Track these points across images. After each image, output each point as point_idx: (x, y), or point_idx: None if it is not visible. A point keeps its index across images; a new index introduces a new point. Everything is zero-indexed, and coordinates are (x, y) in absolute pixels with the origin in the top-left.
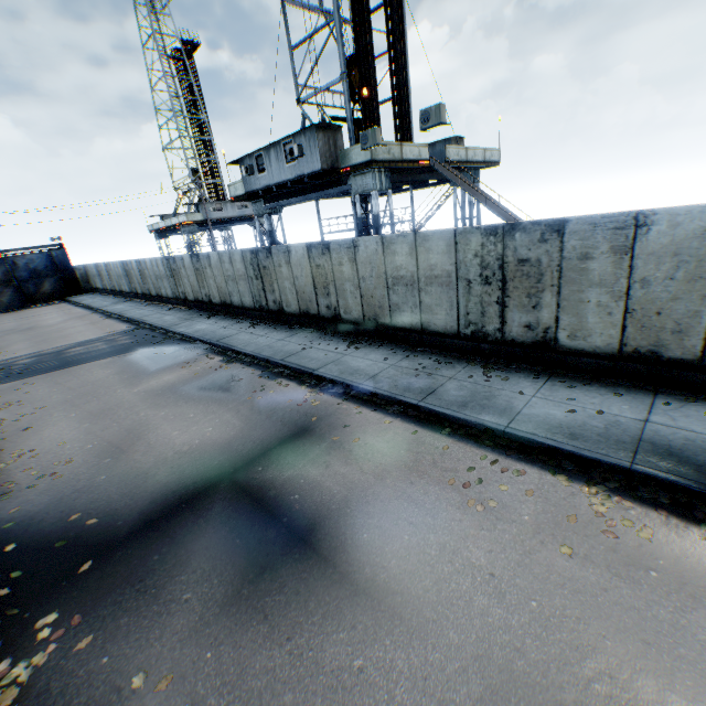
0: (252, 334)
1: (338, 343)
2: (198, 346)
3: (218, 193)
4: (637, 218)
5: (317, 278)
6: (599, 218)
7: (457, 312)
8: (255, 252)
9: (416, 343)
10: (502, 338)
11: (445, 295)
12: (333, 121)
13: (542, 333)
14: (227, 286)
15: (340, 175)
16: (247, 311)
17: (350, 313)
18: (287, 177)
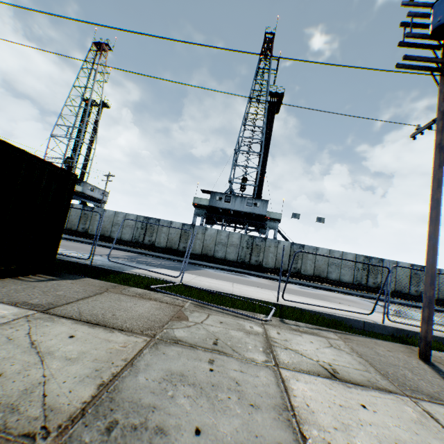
0: (259, 273)
1: (309, 282)
2: (241, 274)
3: (80, 178)
4: (396, 262)
5: (292, 256)
6: (390, 260)
7: (353, 277)
8: (253, 237)
9: (336, 286)
10: (366, 286)
11: (349, 271)
12: (230, 192)
13: (377, 285)
14: (216, 246)
15: (264, 218)
16: (228, 262)
17: (306, 272)
18: (244, 210)
